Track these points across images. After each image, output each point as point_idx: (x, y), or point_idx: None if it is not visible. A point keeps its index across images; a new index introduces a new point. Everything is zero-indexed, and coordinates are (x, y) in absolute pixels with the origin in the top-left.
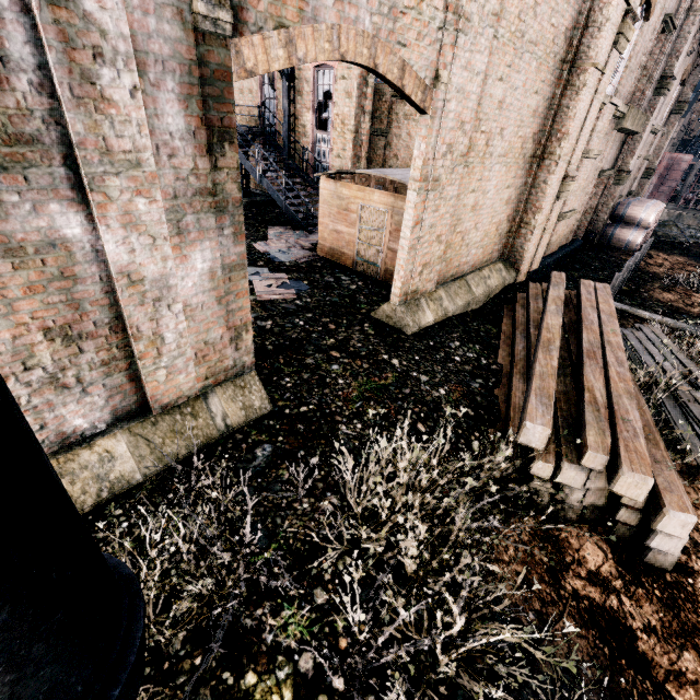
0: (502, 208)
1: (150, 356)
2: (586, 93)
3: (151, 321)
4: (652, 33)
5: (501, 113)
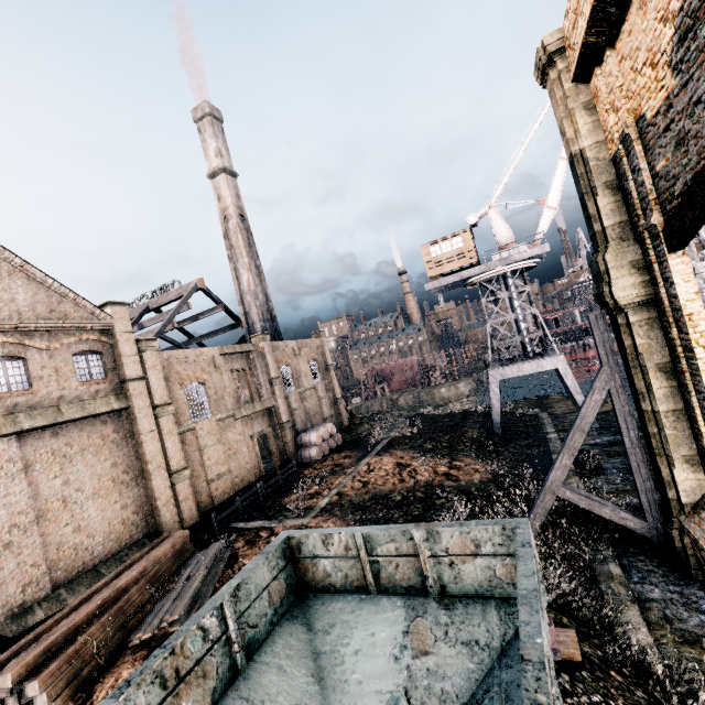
0: (120, 513)
1: None
2: (148, 443)
3: None
4: (224, 381)
5: (70, 485)
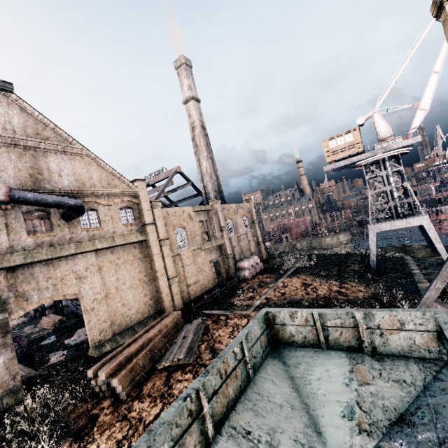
0: (143, 298)
1: None
2: (157, 260)
3: None
4: (195, 227)
5: (119, 281)
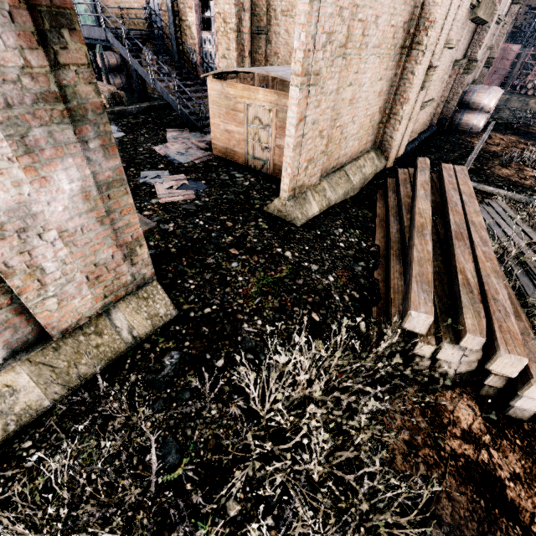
0: (375, 100)
1: (31, 288)
2: None
3: (21, 253)
4: None
5: None
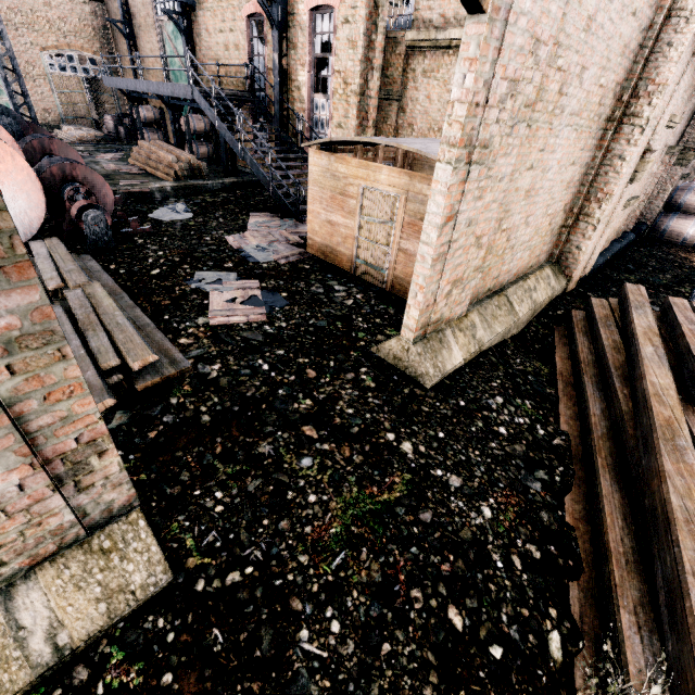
0: (561, 193)
1: None
2: None
3: None
4: None
5: (587, 39)
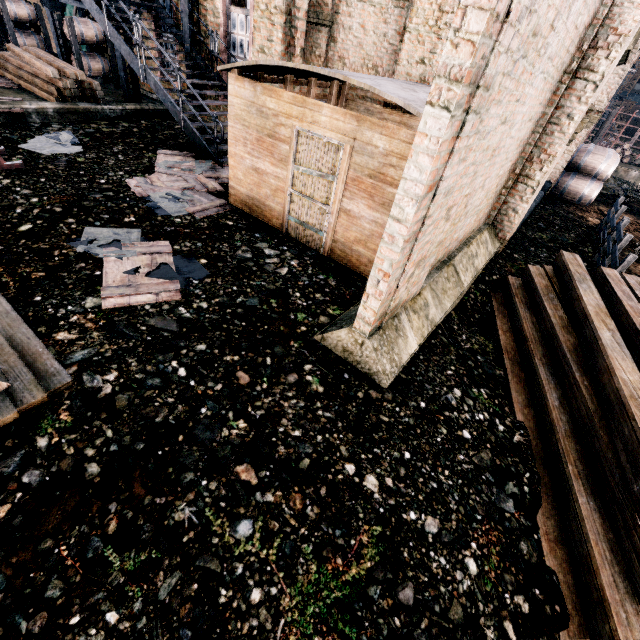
0: (513, 153)
1: None
2: None
3: None
4: None
5: None
